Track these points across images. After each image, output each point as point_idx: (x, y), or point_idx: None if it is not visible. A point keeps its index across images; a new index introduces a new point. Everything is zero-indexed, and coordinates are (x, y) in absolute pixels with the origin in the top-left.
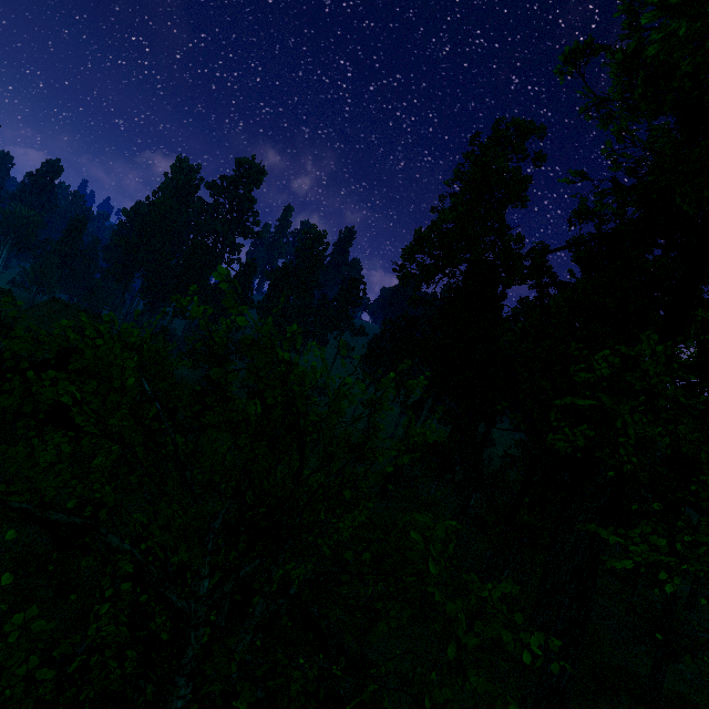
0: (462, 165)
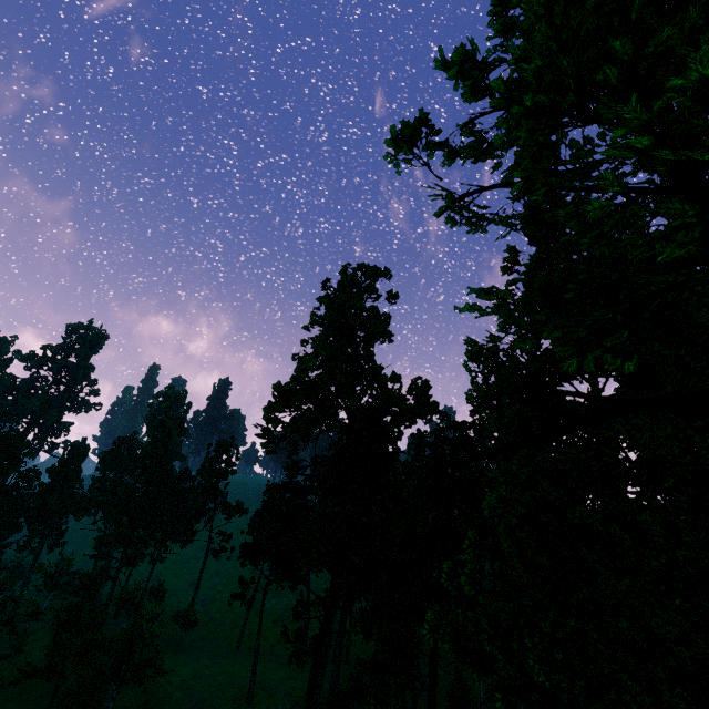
0: (318, 309)
